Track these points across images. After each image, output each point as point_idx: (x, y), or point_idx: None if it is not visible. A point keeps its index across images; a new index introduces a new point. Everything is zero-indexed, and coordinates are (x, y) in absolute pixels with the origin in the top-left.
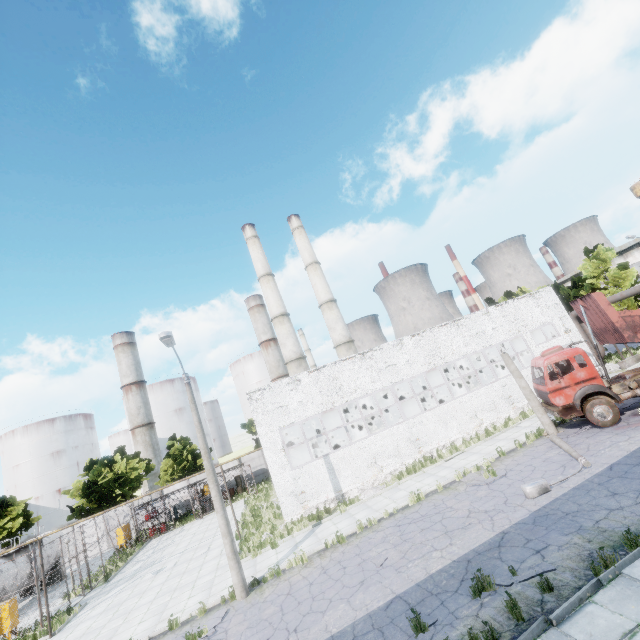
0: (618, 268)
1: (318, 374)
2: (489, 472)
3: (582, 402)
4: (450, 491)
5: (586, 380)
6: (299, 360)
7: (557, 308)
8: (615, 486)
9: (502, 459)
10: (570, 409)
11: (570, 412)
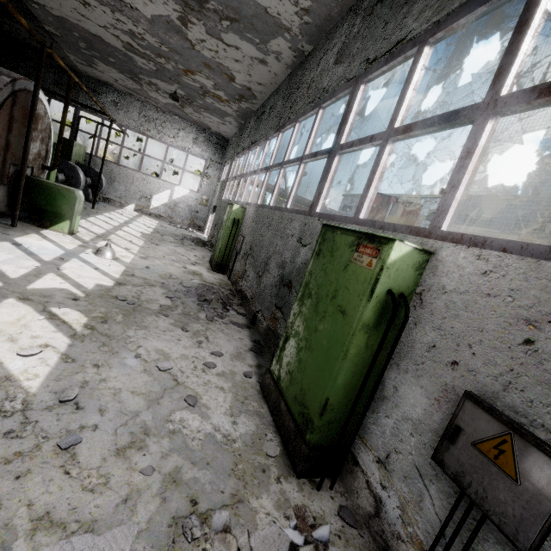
0: None
1: None
2: None
3: None
4: None
5: None
6: None
7: None
8: None
9: None
10: None
11: None
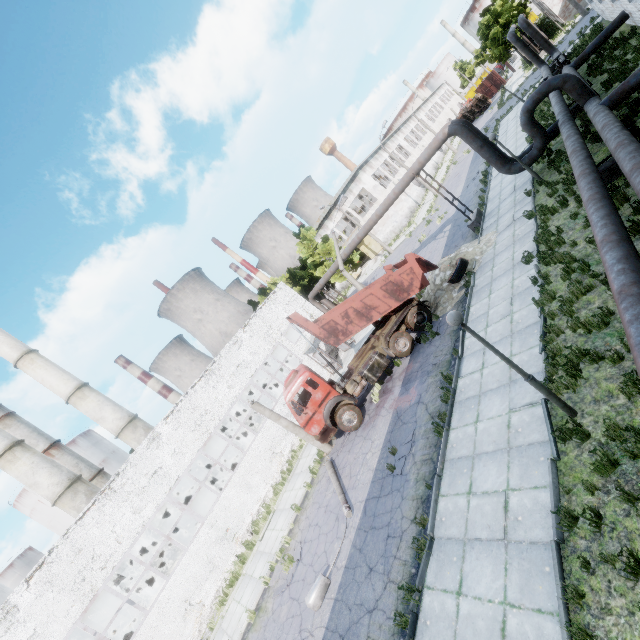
0: (323, 241)
1: (46, 570)
2: (288, 561)
3: (333, 416)
4: (261, 618)
5: (325, 398)
6: (71, 488)
7: (296, 299)
8: (370, 551)
9: (299, 518)
10: (327, 432)
11: (328, 434)
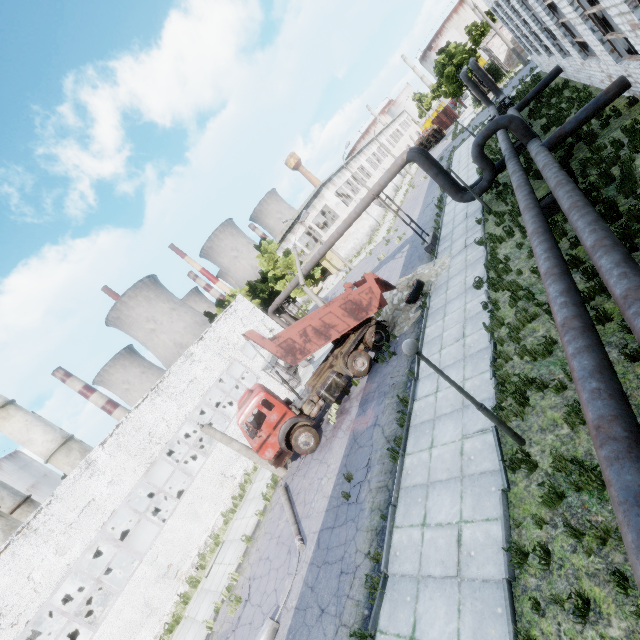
0: (285, 255)
1: None
2: (234, 602)
3: (289, 438)
4: None
5: (280, 420)
6: None
7: (255, 313)
8: (322, 590)
9: (249, 551)
10: (281, 455)
11: (283, 458)
